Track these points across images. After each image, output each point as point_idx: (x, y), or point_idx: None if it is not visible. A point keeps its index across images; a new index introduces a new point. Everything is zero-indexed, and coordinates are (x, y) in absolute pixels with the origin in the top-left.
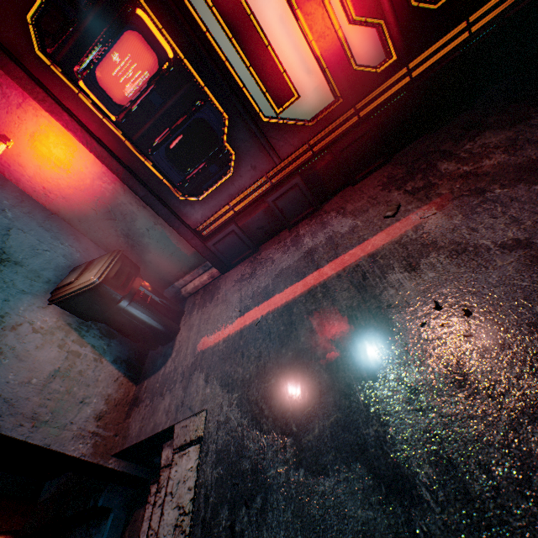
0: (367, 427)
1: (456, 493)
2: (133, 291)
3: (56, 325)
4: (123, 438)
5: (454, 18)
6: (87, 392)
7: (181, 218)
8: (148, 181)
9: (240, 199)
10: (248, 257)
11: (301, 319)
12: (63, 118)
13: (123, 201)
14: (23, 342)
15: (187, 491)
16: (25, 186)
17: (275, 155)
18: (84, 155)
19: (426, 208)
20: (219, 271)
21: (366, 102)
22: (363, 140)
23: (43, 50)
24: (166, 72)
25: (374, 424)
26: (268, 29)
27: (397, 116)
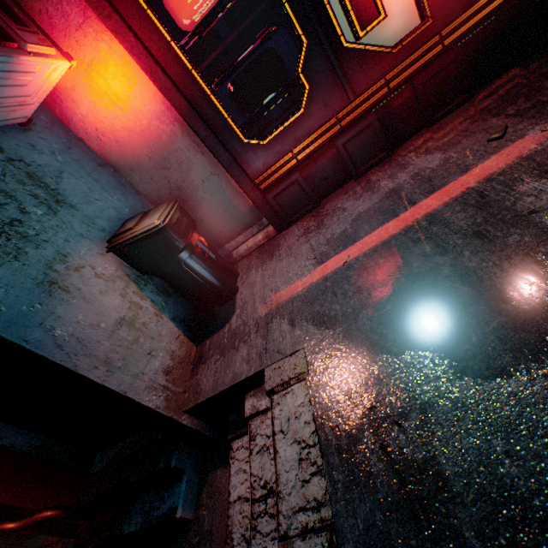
0: None
1: None
2: (193, 242)
3: (116, 274)
4: (194, 394)
5: None
6: (152, 345)
7: (241, 166)
8: (210, 120)
9: (305, 146)
10: (308, 213)
11: (405, 248)
12: (128, 40)
13: (181, 146)
14: (87, 285)
15: (303, 425)
16: (77, 127)
17: (350, 89)
18: (143, 90)
19: (546, 122)
20: (276, 229)
21: (453, 27)
22: (448, 71)
23: None
24: None
25: None
26: None
27: (486, 43)
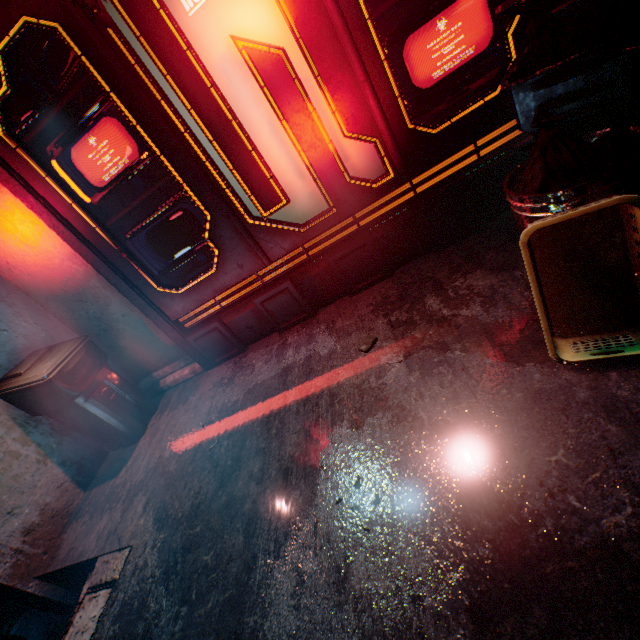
0: (250, 614)
1: None
2: (93, 386)
3: None
4: (51, 558)
5: (457, 142)
6: (18, 501)
7: (159, 308)
8: (123, 267)
9: (228, 294)
10: (234, 356)
11: (248, 456)
12: (28, 200)
13: (96, 284)
14: None
15: None
16: None
17: (263, 256)
18: (53, 235)
19: (396, 352)
20: (202, 366)
21: (367, 212)
22: (360, 252)
23: (9, 132)
24: (146, 162)
25: (257, 612)
26: (257, 131)
27: (399, 231)
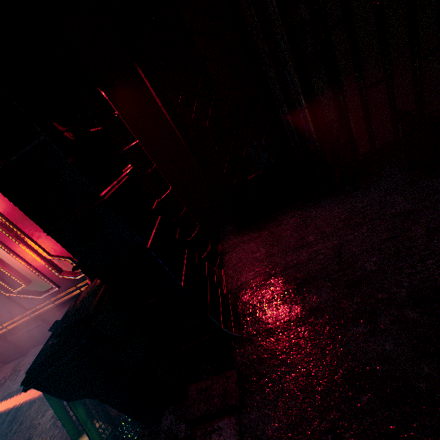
0: None
1: None
2: None
3: None
4: None
5: None
6: None
7: None
8: None
9: (11, 323)
10: (19, 357)
11: None
12: None
13: None
14: None
15: None
16: None
17: (22, 308)
18: None
19: None
20: (0, 363)
21: (84, 284)
22: None
23: None
24: None
25: None
26: (3, 250)
27: None
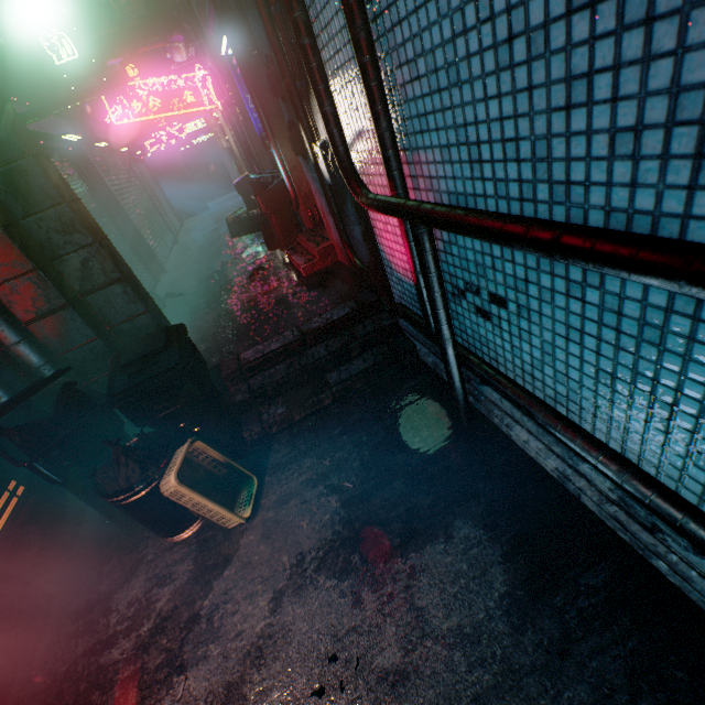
0: None
1: (498, 696)
2: None
3: None
4: None
5: None
6: None
7: None
8: None
9: None
10: None
11: None
12: None
13: None
14: None
15: None
16: None
17: None
18: None
19: (168, 689)
20: None
21: None
22: None
23: None
24: None
25: None
26: None
27: None
